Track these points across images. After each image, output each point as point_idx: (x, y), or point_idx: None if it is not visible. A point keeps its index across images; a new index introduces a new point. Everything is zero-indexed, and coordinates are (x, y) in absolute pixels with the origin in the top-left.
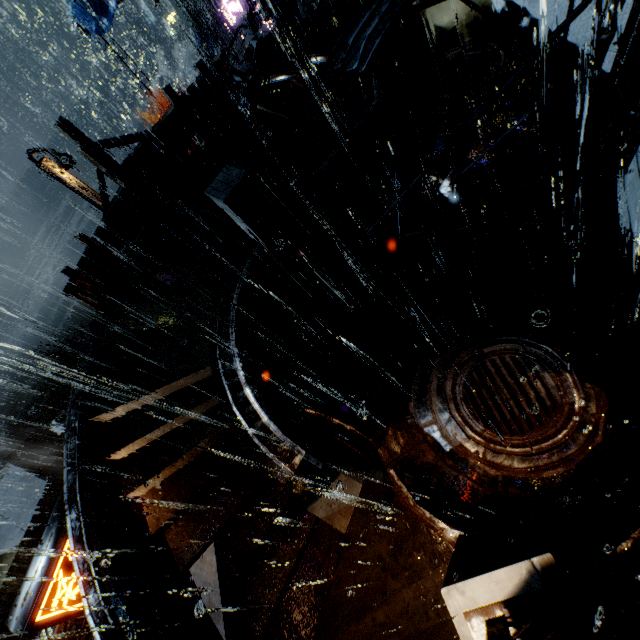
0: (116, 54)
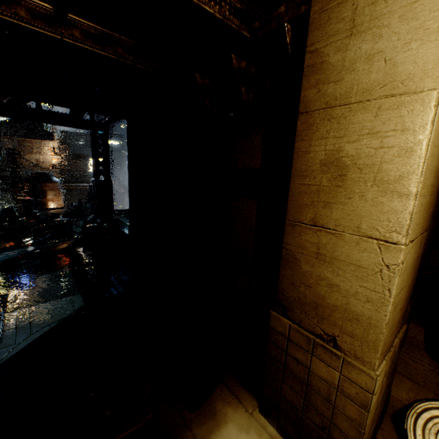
0: None
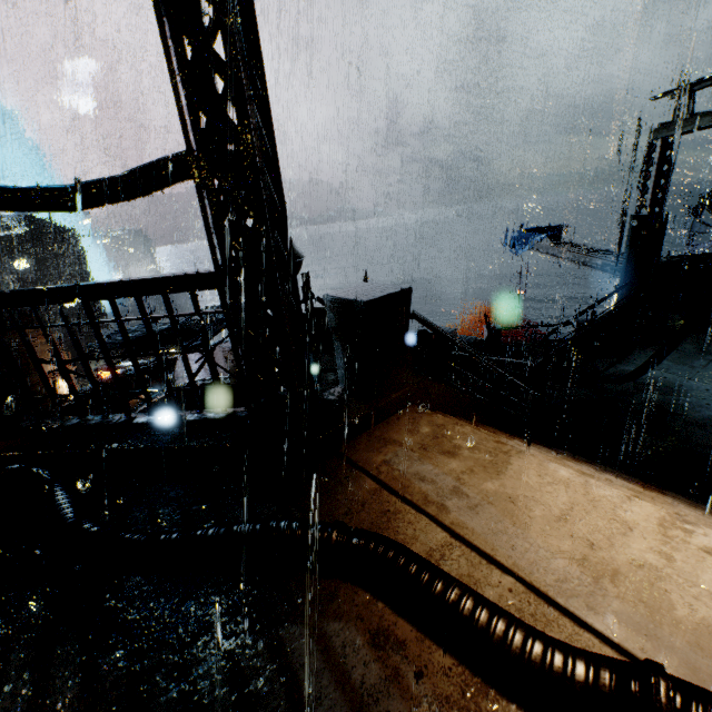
0: (521, 269)
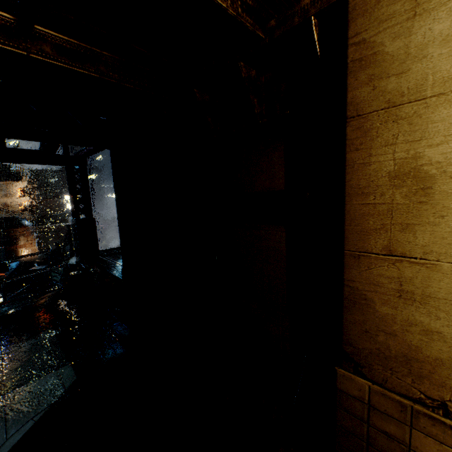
0: None
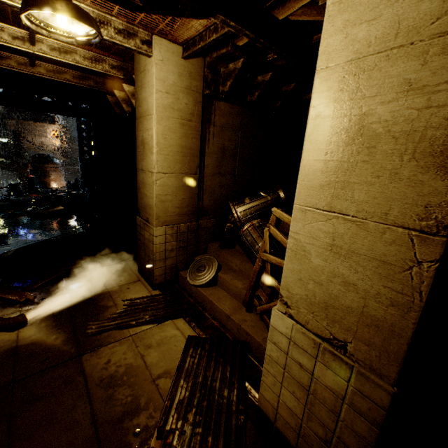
0: None
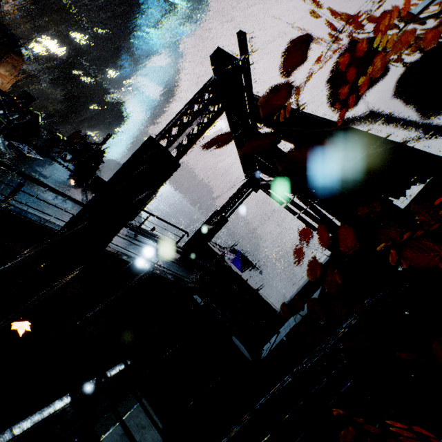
0: None
